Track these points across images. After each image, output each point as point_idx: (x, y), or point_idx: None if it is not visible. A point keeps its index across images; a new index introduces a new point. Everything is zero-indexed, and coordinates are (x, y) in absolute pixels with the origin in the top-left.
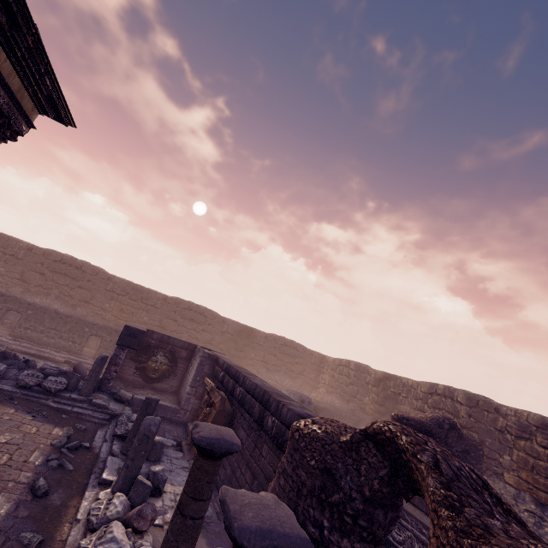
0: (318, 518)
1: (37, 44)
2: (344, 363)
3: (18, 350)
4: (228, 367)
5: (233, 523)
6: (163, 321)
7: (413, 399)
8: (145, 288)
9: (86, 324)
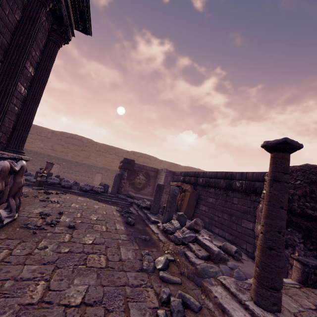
0: (314, 205)
1: None
2: None
3: None
4: (186, 173)
5: None
6: None
7: None
8: (116, 147)
9: (93, 167)
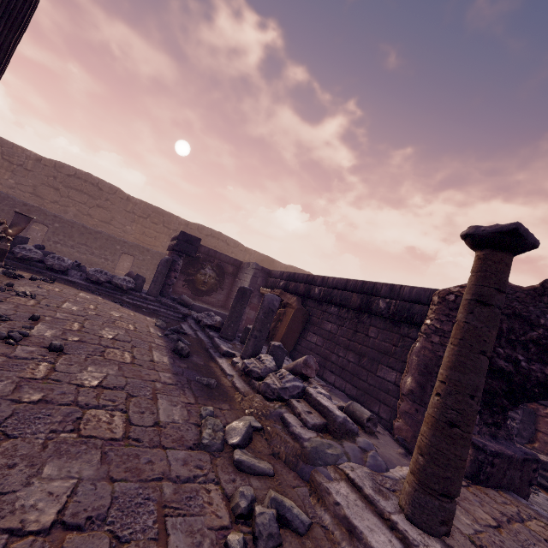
0: (511, 354)
1: None
2: None
3: None
4: (291, 275)
5: None
6: None
7: None
8: (166, 212)
9: (117, 242)
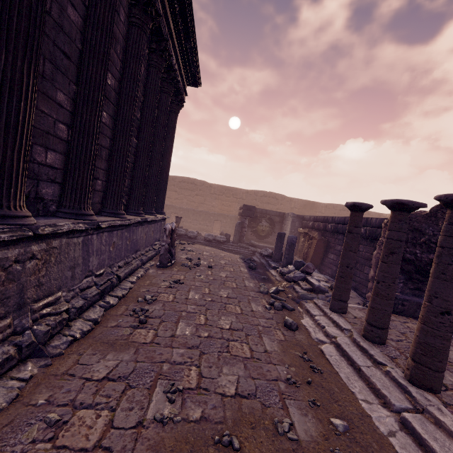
0: (413, 250)
1: (194, 44)
2: None
3: None
4: (315, 218)
5: (394, 200)
6: None
7: None
8: (233, 188)
9: (210, 215)
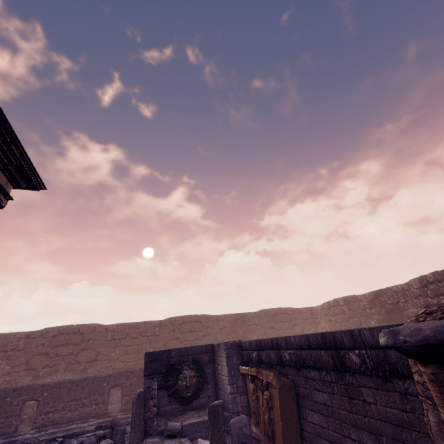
0: None
1: None
2: (332, 303)
3: (46, 440)
4: (258, 343)
5: None
6: (167, 345)
7: (413, 299)
8: (140, 323)
9: (103, 380)
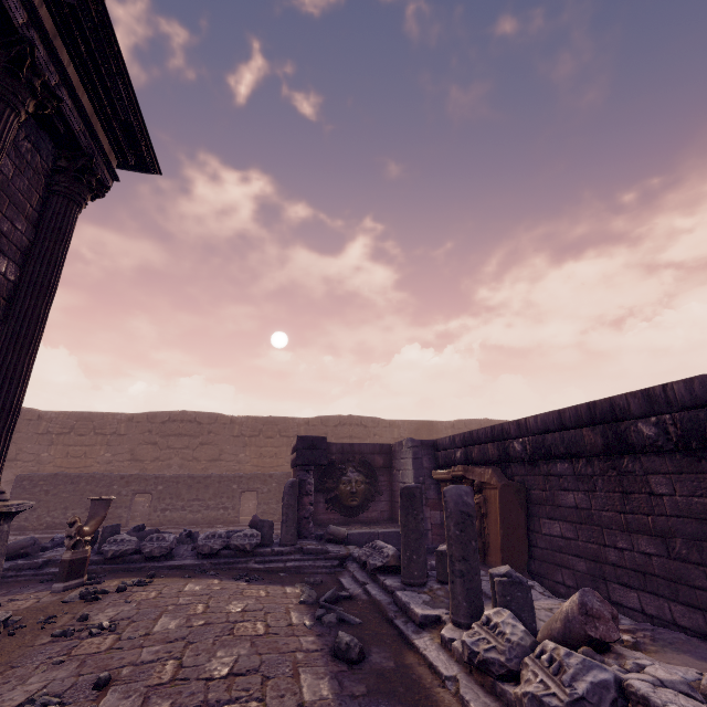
0: None
1: (101, 16)
2: None
3: None
4: (466, 437)
5: None
6: None
7: None
8: (278, 418)
9: (232, 480)
